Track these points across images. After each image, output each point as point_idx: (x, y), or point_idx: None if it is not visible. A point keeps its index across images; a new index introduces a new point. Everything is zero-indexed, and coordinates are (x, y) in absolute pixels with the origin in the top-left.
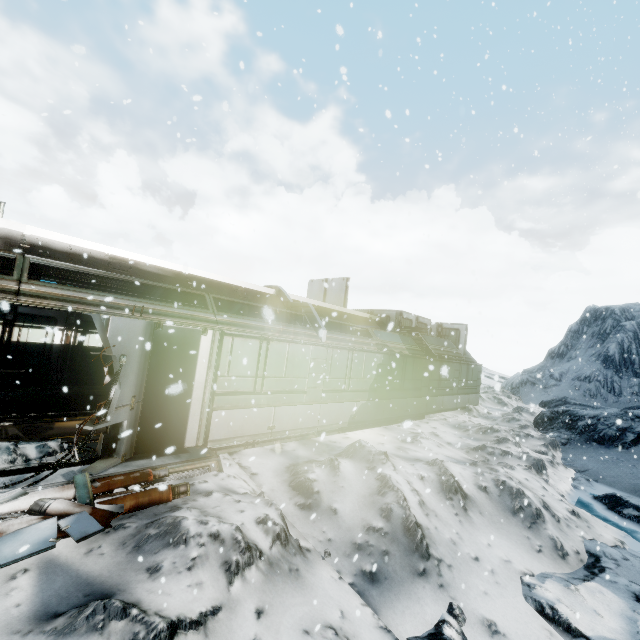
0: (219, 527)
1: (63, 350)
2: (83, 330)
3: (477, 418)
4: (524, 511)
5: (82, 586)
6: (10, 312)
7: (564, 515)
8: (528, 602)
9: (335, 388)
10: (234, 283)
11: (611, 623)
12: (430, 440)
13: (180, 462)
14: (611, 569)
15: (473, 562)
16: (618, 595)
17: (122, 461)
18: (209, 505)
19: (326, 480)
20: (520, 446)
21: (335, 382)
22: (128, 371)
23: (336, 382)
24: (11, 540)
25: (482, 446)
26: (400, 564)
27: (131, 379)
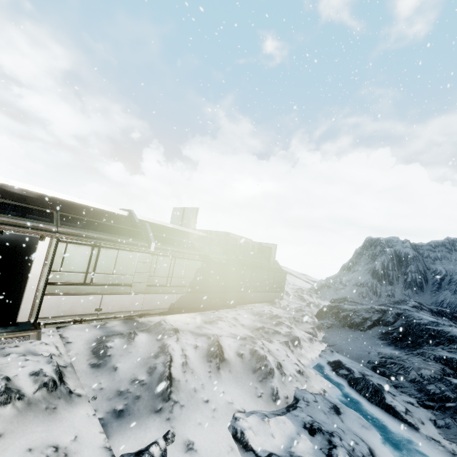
0: None
1: None
2: None
3: (278, 309)
4: (261, 370)
5: None
6: None
7: (291, 373)
8: (229, 429)
9: (158, 283)
10: (93, 205)
11: (278, 442)
12: (226, 322)
13: (3, 332)
14: (301, 408)
15: (203, 403)
16: (294, 424)
17: None
18: (1, 362)
19: (120, 347)
20: (291, 328)
21: (158, 279)
22: None
23: (159, 279)
24: None
25: (262, 327)
26: (145, 405)
27: None
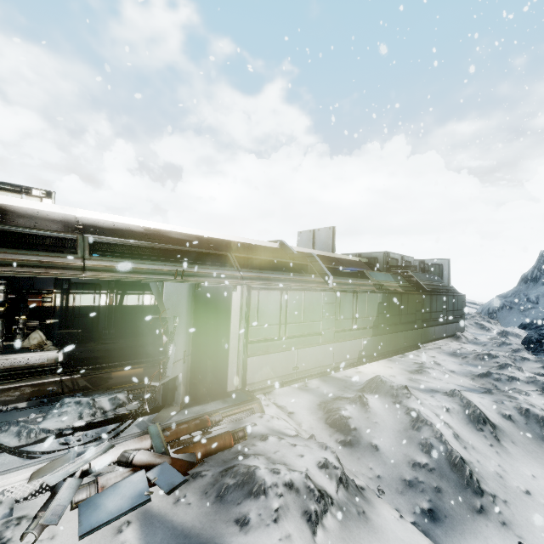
0: (291, 476)
1: (108, 310)
2: (121, 292)
3: (467, 344)
4: None
5: (181, 539)
6: (65, 282)
7: None
8: None
9: (344, 328)
10: (244, 241)
11: None
12: (436, 370)
13: (228, 407)
14: None
15: (526, 496)
16: None
17: (180, 409)
18: (269, 450)
19: (359, 417)
20: (523, 370)
21: (344, 322)
22: (179, 329)
23: (345, 322)
24: (112, 494)
25: (487, 373)
26: (455, 501)
27: (182, 336)
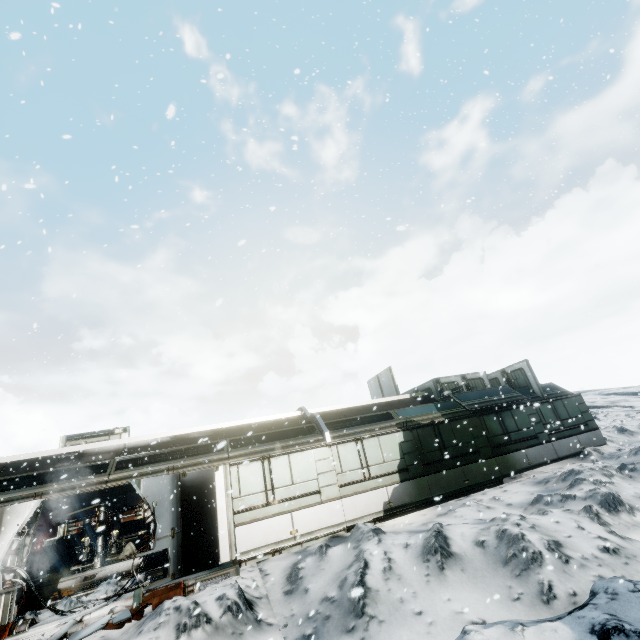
0: (182, 602)
1: None
2: None
3: (596, 462)
4: (517, 558)
5: None
6: None
7: (586, 554)
8: None
9: (353, 480)
10: (263, 420)
11: None
12: (472, 506)
13: (207, 573)
14: (595, 604)
15: (413, 616)
16: (574, 630)
17: (172, 579)
18: (198, 595)
19: (312, 566)
20: (603, 483)
21: (351, 474)
22: (163, 511)
23: (352, 474)
24: (88, 628)
25: (537, 497)
26: (335, 625)
27: (167, 516)
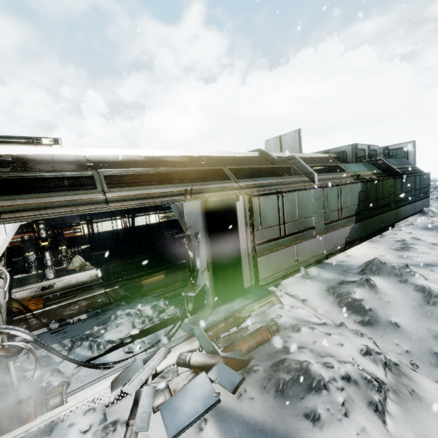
0: (344, 369)
1: (125, 232)
2: (132, 216)
3: (435, 217)
4: None
5: (257, 434)
6: (87, 214)
7: None
8: None
9: (332, 219)
10: (229, 155)
11: None
12: (420, 245)
13: (251, 302)
14: None
15: None
16: None
17: (212, 309)
18: (306, 341)
19: (371, 298)
20: None
21: (332, 214)
22: (200, 244)
23: (332, 214)
24: (184, 397)
25: None
26: None
27: (203, 249)
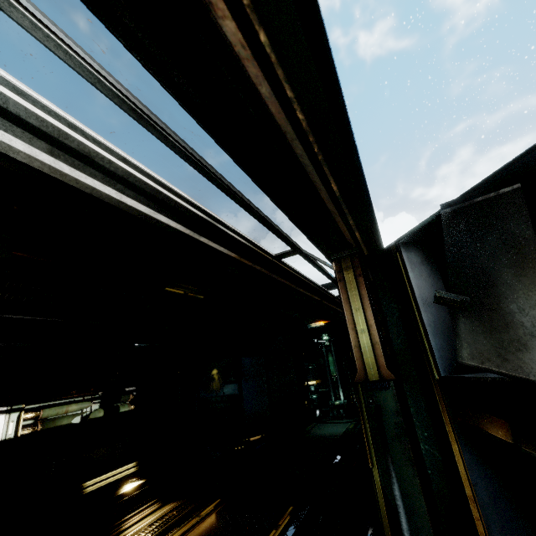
0: None
1: None
2: None
3: None
4: None
5: None
6: None
7: None
8: None
9: None
10: None
11: None
12: None
13: None
14: None
15: None
16: None
17: None
18: None
19: None
20: None
21: None
22: None
23: None
24: None
25: None
26: None
27: None
